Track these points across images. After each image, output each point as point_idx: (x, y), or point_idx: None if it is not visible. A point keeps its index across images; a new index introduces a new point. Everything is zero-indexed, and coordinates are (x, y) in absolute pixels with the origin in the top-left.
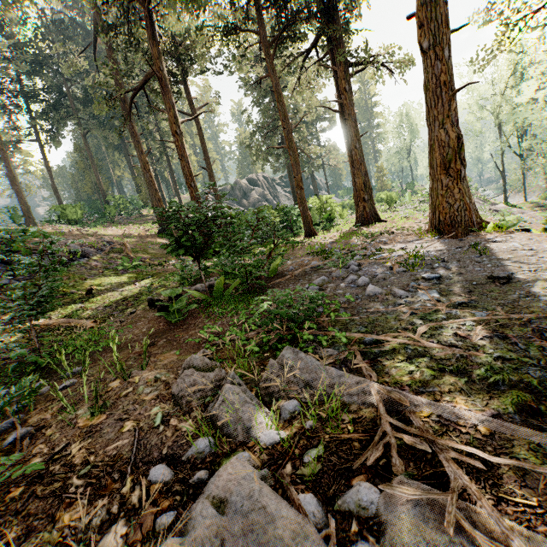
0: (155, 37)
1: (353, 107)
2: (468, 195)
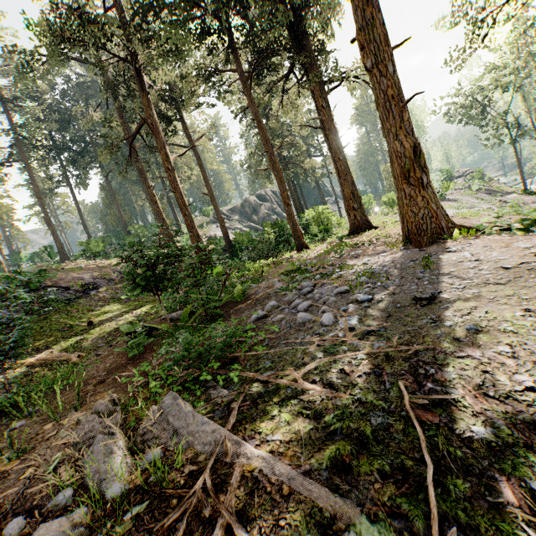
0: (144, 89)
1: (332, 122)
2: (435, 201)
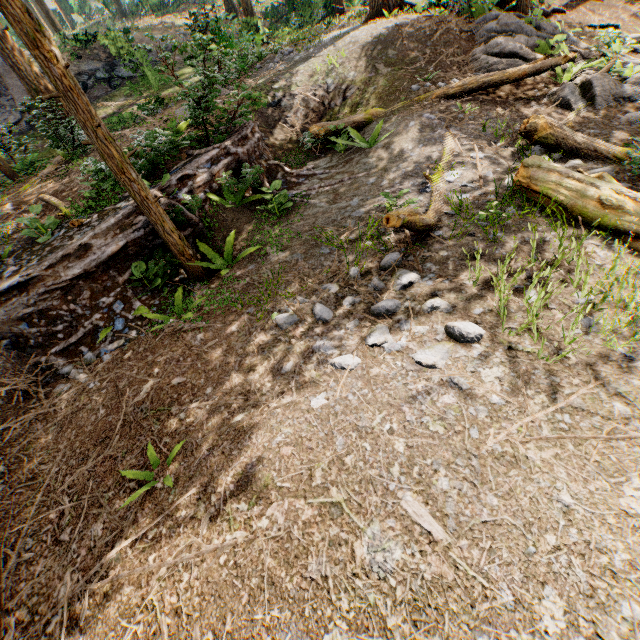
0: None
1: None
2: None
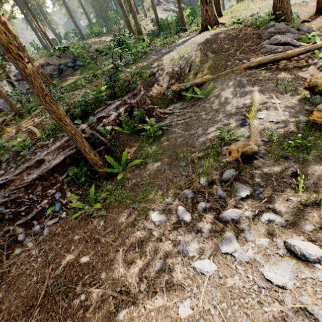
0: None
1: None
2: (211, 12)
